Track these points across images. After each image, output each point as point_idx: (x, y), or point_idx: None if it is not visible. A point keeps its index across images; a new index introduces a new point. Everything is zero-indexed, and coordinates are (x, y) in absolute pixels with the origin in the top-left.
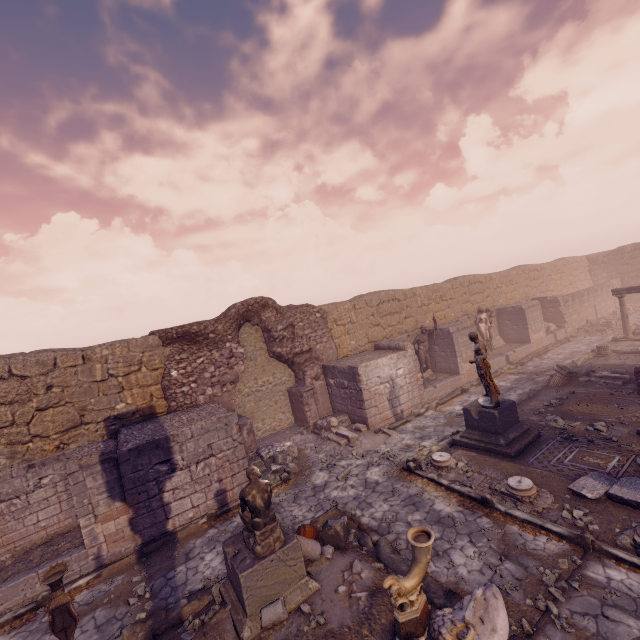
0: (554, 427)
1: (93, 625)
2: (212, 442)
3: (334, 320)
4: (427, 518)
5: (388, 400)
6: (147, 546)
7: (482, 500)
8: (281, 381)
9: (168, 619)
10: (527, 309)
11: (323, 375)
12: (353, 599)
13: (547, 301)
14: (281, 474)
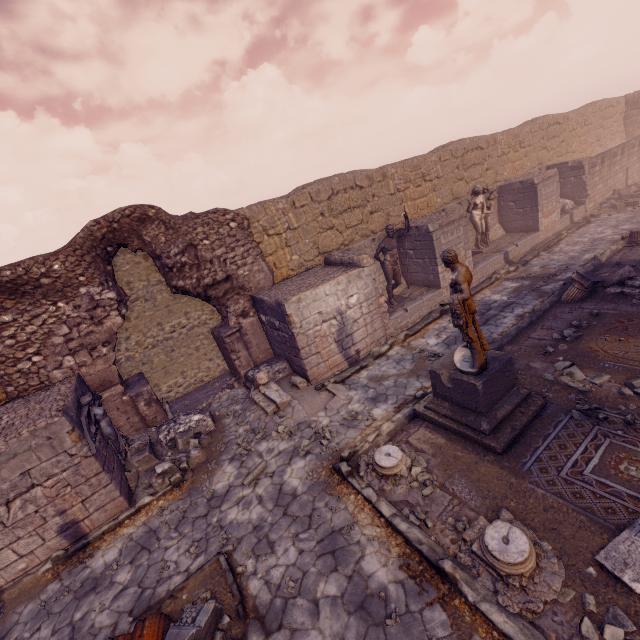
0: (568, 386)
1: None
2: (29, 468)
3: (263, 229)
4: (346, 594)
5: (336, 342)
6: None
7: (438, 568)
8: (200, 321)
9: None
10: (540, 183)
11: (254, 309)
12: None
13: (567, 168)
14: (171, 476)
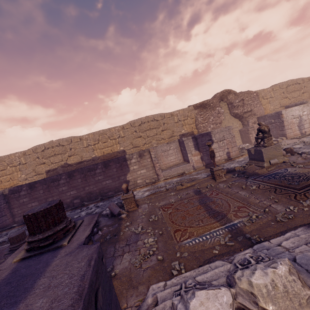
0: None
1: (203, 175)
2: (224, 135)
3: (262, 97)
4: None
5: (297, 126)
6: (207, 165)
7: None
8: (236, 126)
9: (230, 169)
10: None
11: (257, 122)
12: (306, 159)
13: None
14: None
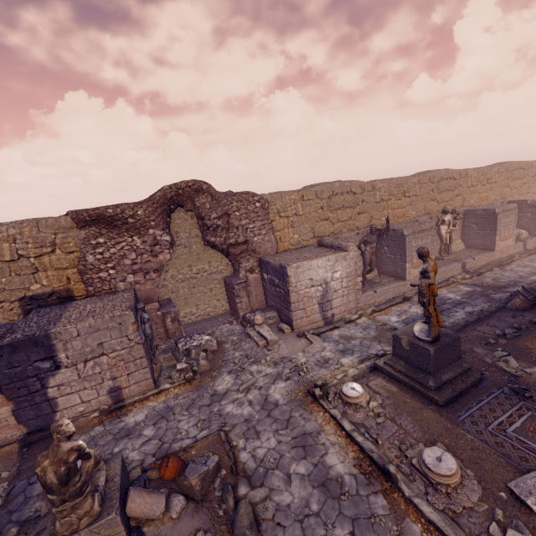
0: (503, 369)
1: None
2: (103, 341)
3: (277, 211)
4: (312, 475)
5: (318, 303)
6: (32, 436)
7: (384, 470)
8: (217, 270)
9: None
10: (501, 213)
11: (259, 268)
12: None
13: (526, 205)
14: (186, 373)
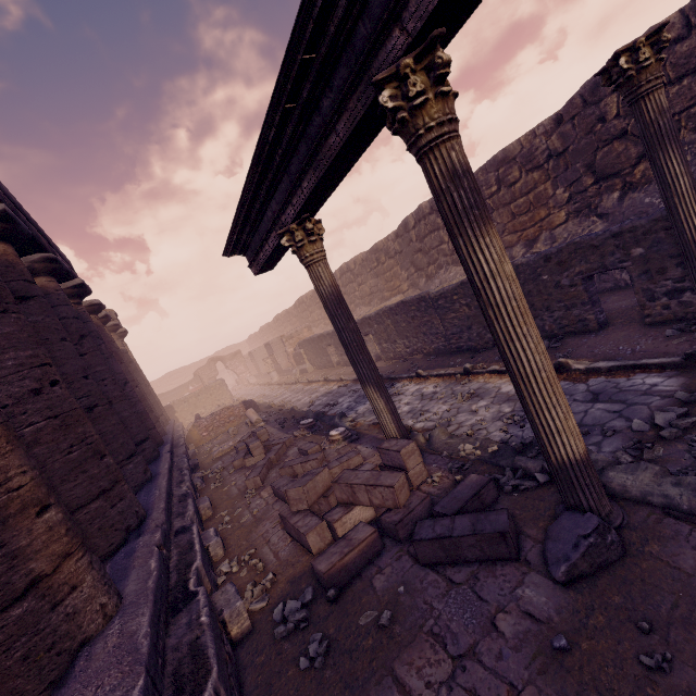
0: None
1: None
2: None
3: None
4: None
5: None
6: None
7: None
8: None
9: None
10: None
11: None
12: None
13: None
14: None
